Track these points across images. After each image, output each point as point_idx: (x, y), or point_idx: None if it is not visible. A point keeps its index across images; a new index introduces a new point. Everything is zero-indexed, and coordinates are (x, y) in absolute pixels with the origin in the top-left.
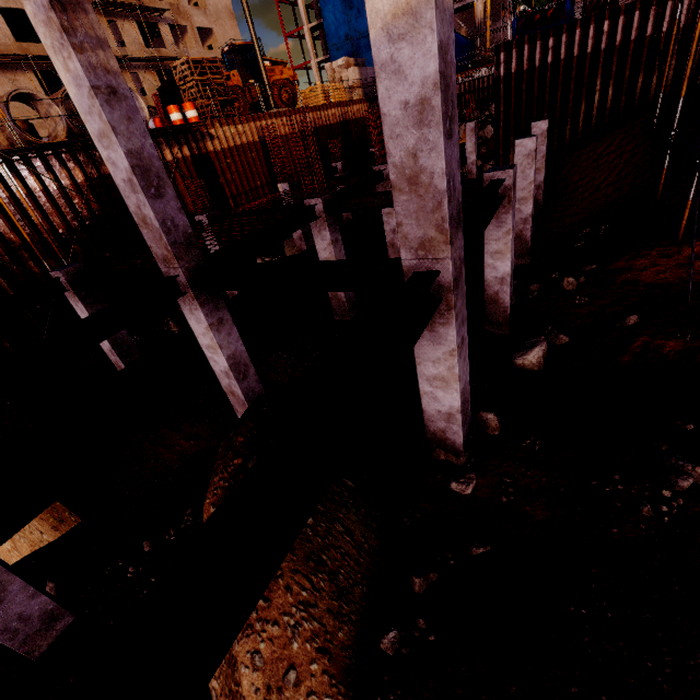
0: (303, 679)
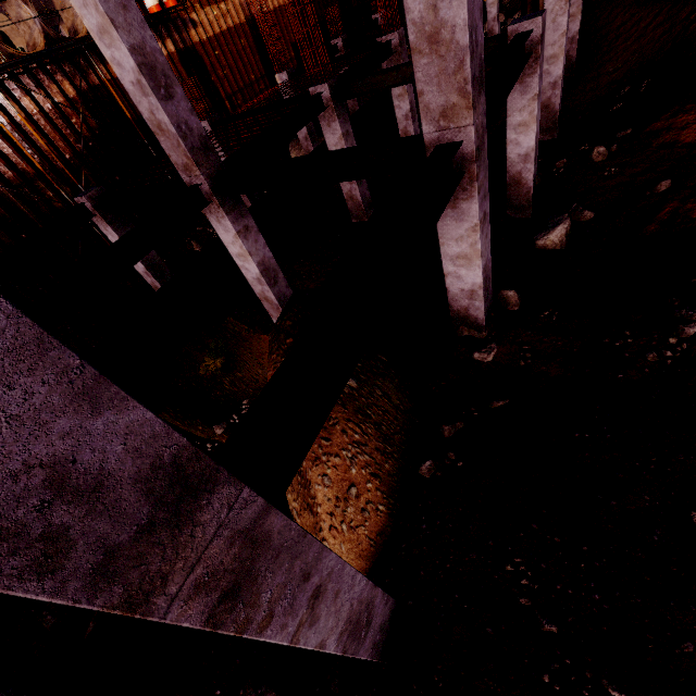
0: (362, 493)
